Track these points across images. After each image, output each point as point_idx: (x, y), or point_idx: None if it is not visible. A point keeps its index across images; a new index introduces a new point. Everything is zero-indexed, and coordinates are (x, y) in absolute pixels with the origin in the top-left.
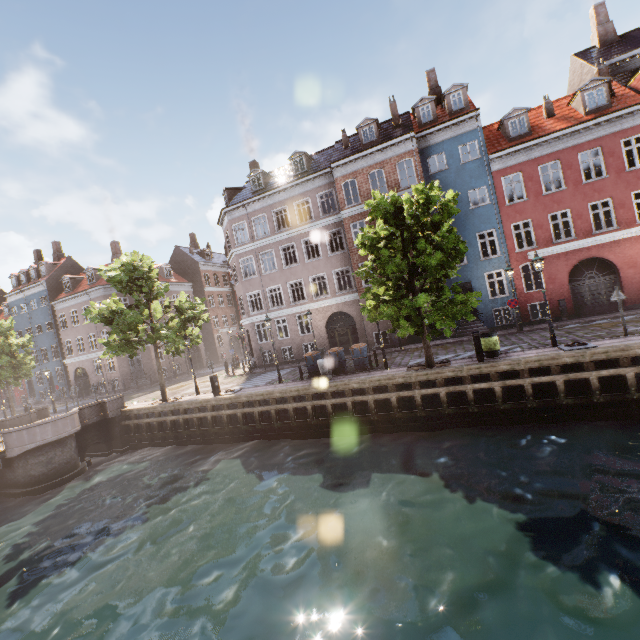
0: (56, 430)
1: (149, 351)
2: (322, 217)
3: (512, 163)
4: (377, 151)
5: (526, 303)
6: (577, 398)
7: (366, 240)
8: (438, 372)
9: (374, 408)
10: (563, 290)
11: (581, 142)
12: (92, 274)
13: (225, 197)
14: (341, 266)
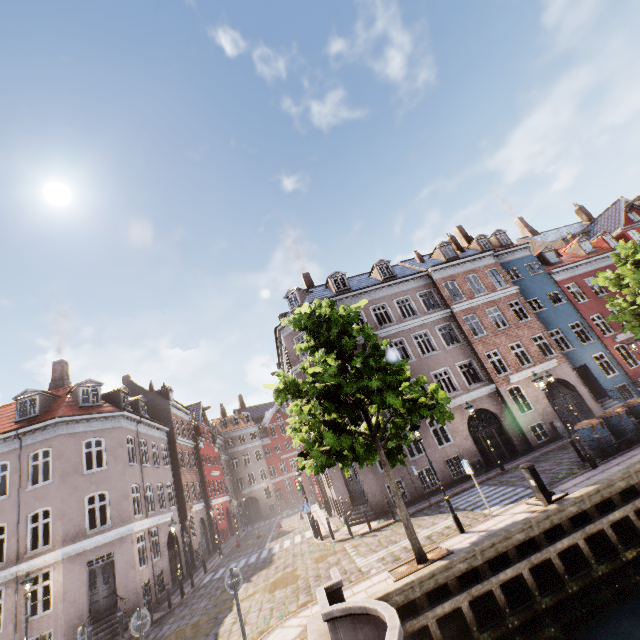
0: None
1: (130, 544)
2: (429, 312)
3: (566, 276)
4: (466, 261)
5: (636, 378)
6: None
7: None
8: None
9: None
10: None
11: (599, 267)
12: (33, 401)
13: (292, 298)
14: (463, 358)
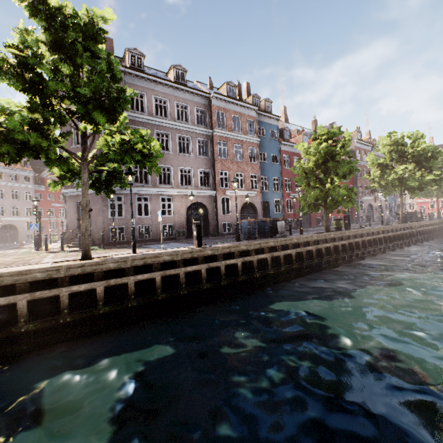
0: None
1: None
2: (197, 125)
3: (287, 150)
4: (239, 105)
5: (287, 218)
6: (375, 246)
7: (324, 148)
8: (344, 232)
9: (324, 253)
10: (297, 215)
11: None
12: None
13: None
14: (205, 168)
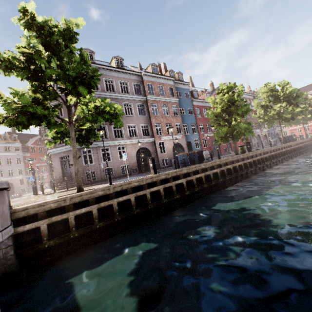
0: (2, 214)
1: None
2: (135, 95)
3: (197, 104)
4: (161, 78)
5: None
6: (270, 161)
7: (227, 98)
8: (249, 153)
9: (238, 169)
10: (211, 148)
11: (209, 106)
12: None
13: None
14: (145, 123)
